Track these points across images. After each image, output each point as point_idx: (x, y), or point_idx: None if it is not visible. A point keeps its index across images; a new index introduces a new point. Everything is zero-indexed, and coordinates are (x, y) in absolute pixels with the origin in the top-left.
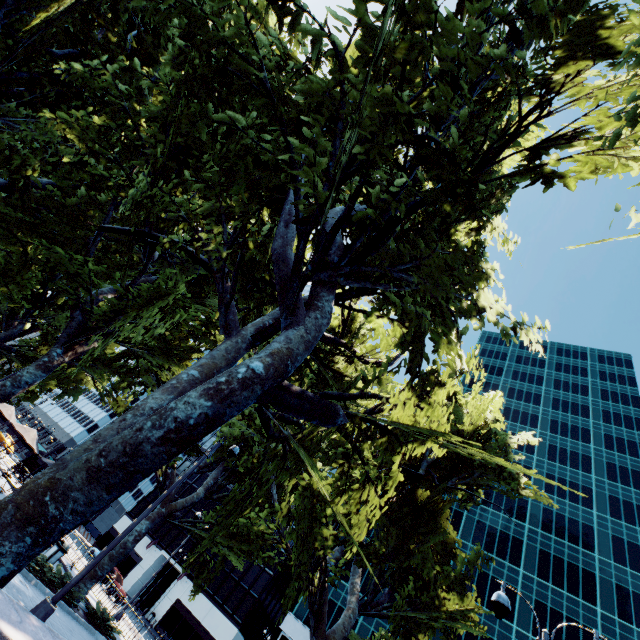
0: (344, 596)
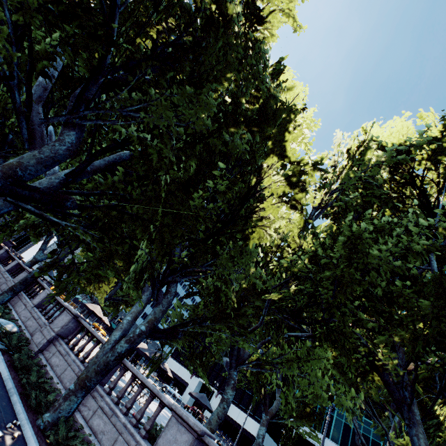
0: None
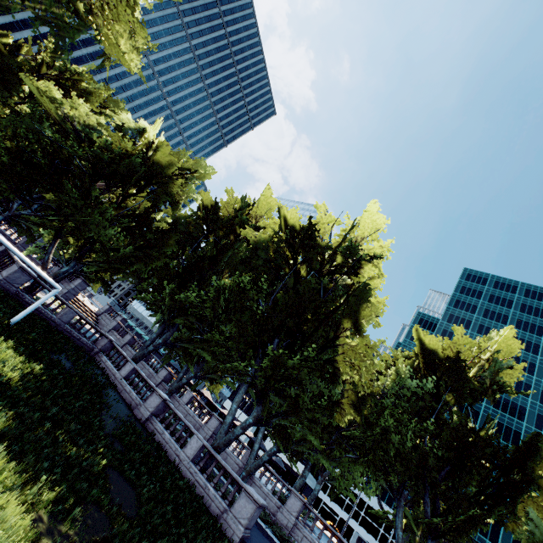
0: None
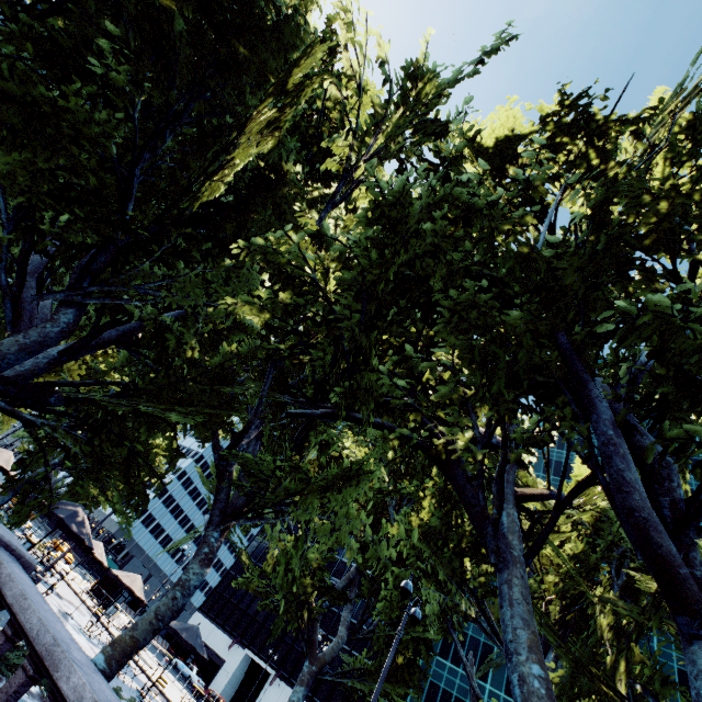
0: (459, 684)
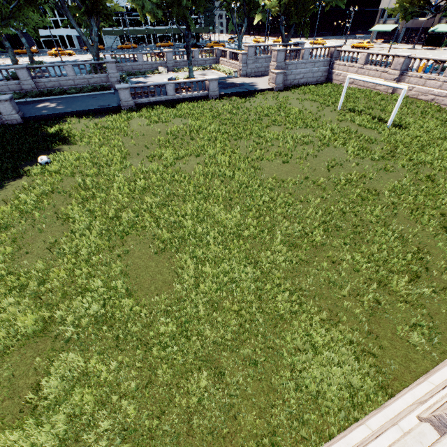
0: None
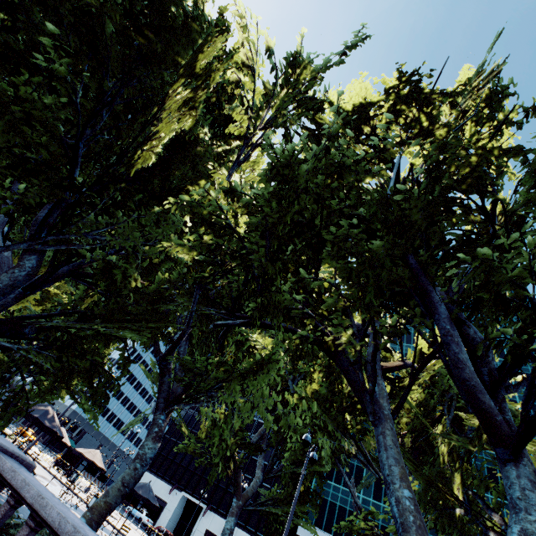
0: (341, 496)
